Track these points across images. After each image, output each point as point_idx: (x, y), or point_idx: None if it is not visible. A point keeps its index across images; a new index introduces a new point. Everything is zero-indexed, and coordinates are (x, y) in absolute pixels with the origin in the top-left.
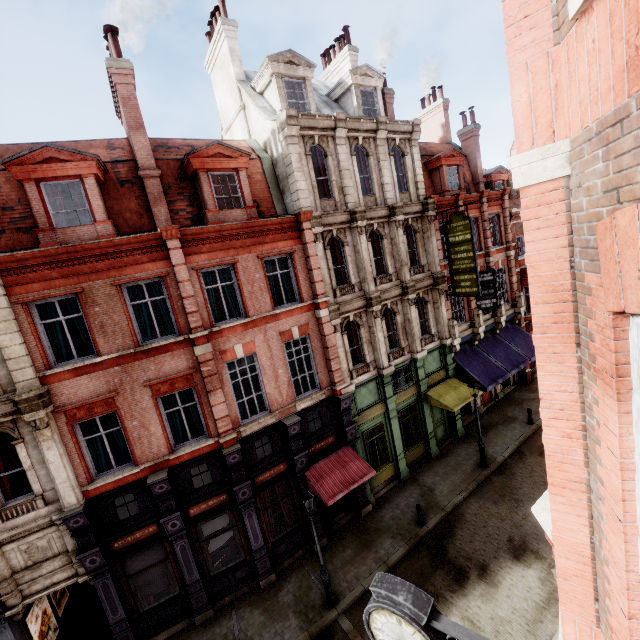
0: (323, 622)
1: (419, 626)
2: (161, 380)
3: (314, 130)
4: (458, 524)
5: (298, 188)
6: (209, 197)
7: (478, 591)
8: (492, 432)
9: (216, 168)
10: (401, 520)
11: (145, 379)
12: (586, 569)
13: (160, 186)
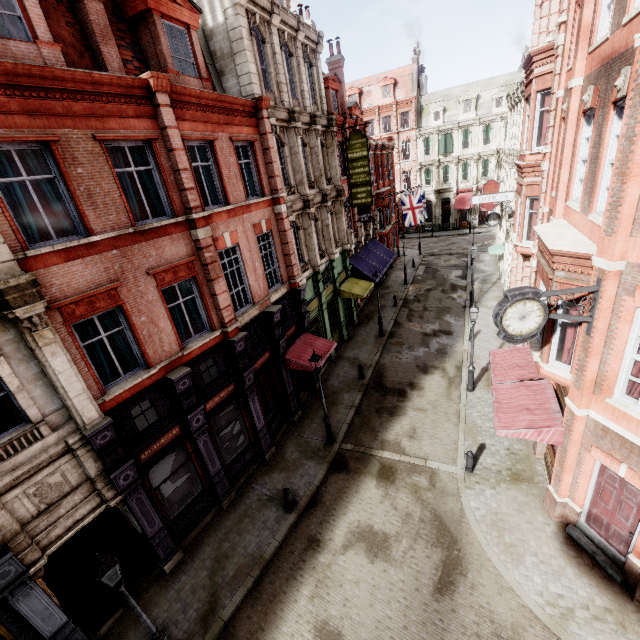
0: (333, 452)
1: (537, 298)
2: (166, 267)
3: (257, 7)
4: (384, 370)
5: (250, 70)
6: (167, 52)
7: (415, 395)
8: (375, 316)
9: (169, 16)
10: (347, 381)
11: (147, 267)
12: (633, 211)
13: (105, 16)
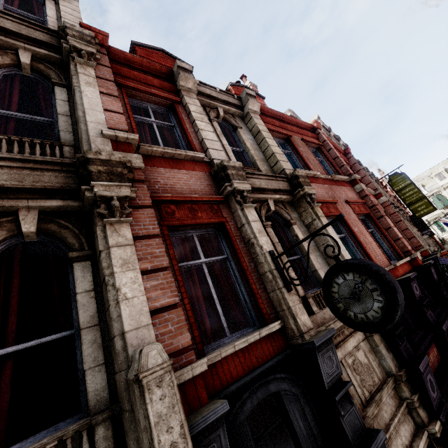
0: None
1: None
2: (353, 201)
3: (324, 128)
4: None
5: None
6: None
7: None
8: None
9: None
10: None
11: (343, 199)
12: None
13: None
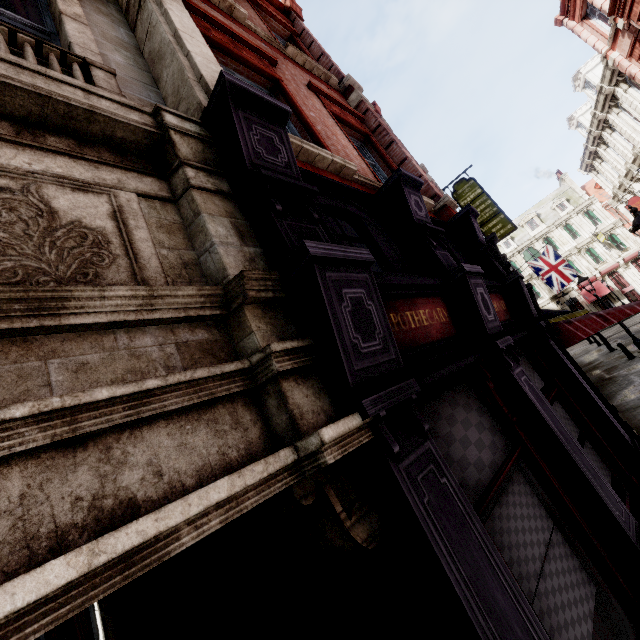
0: None
1: None
2: (330, 95)
3: None
4: None
5: None
6: None
7: None
8: (614, 374)
9: None
10: None
11: (306, 84)
12: None
13: None
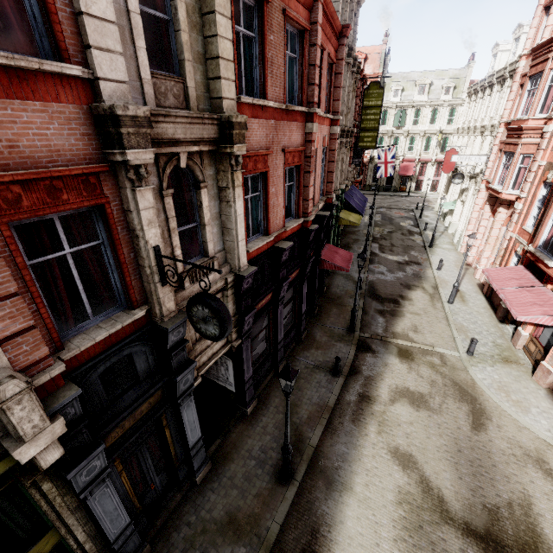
0: (356, 338)
1: None
2: (292, 149)
3: None
4: (375, 285)
5: None
6: None
7: (407, 304)
8: (353, 246)
9: None
10: (347, 290)
11: (283, 144)
12: None
13: None
